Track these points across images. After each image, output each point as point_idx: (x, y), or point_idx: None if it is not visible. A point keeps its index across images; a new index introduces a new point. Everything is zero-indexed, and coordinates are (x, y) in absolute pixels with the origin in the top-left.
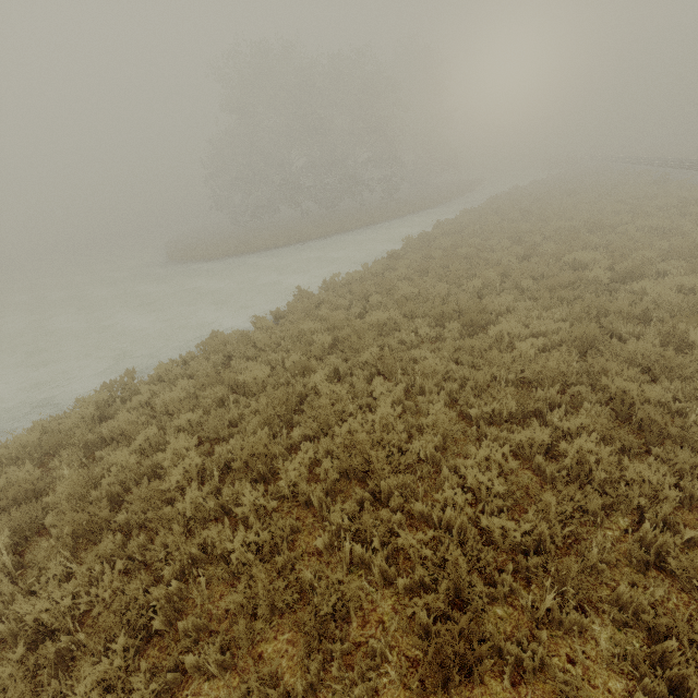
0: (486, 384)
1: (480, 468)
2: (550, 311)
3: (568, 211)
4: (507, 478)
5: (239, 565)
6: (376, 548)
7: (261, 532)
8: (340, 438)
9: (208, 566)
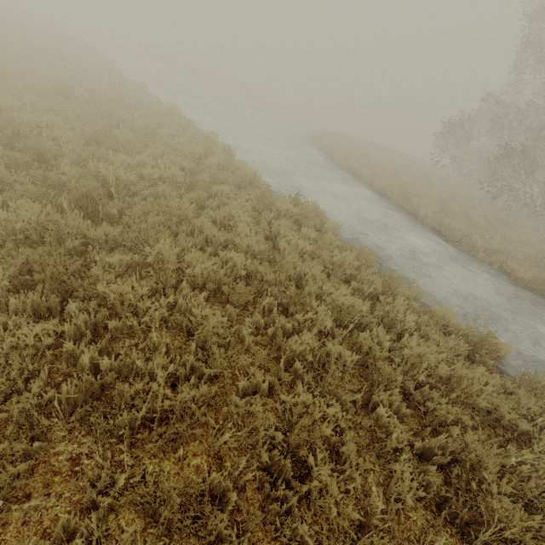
0: None
1: None
2: None
3: None
4: None
5: None
6: None
7: None
8: None
9: None
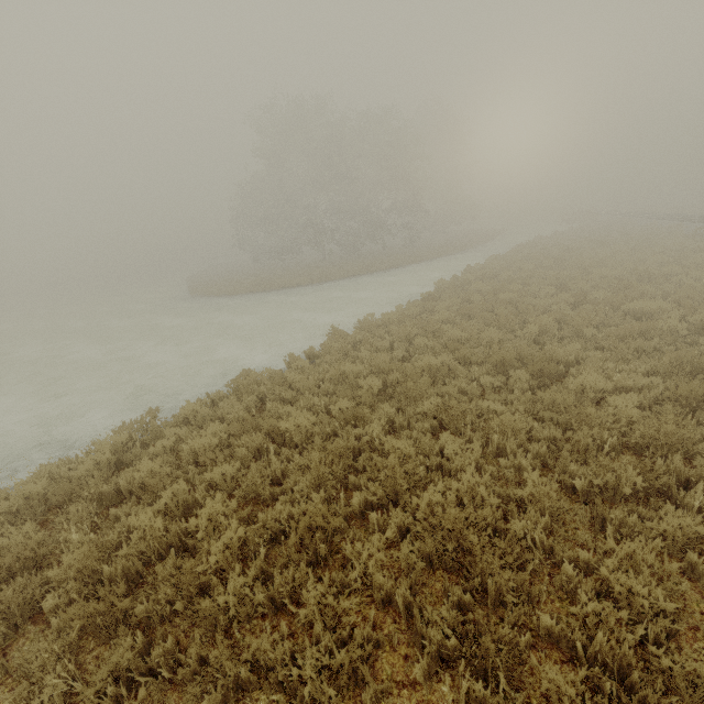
0: (584, 448)
1: (620, 568)
2: (632, 363)
3: (607, 260)
4: (660, 584)
5: (307, 701)
6: (505, 689)
7: (336, 651)
8: (420, 512)
9: (257, 693)
